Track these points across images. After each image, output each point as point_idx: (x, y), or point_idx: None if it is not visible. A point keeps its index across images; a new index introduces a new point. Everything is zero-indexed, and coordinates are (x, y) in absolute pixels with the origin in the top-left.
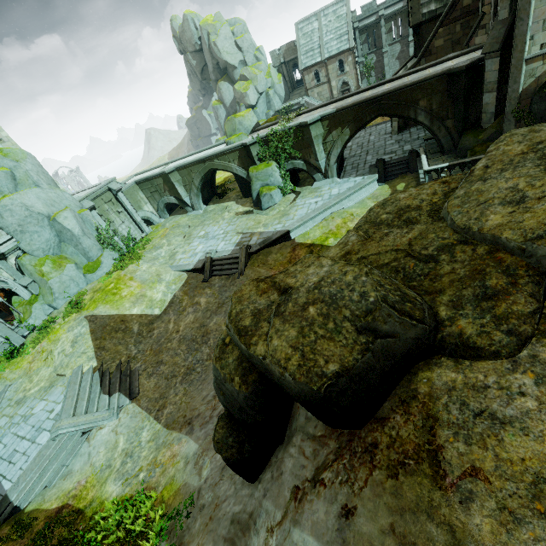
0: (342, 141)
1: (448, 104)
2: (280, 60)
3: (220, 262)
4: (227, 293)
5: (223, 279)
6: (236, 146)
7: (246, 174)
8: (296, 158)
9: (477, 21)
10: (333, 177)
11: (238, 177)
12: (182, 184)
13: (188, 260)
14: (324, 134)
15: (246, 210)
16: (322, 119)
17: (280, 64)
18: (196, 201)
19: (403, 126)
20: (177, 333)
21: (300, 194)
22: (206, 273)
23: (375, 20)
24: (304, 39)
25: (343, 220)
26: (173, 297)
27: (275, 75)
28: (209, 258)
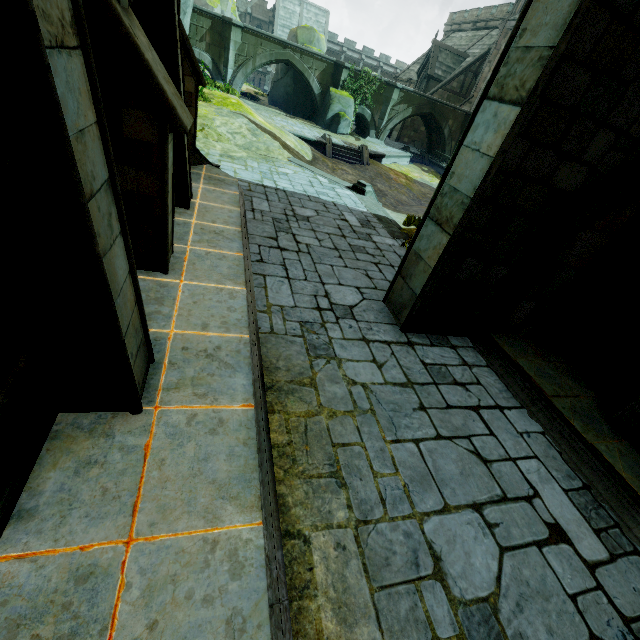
0: (404, 116)
1: (458, 132)
2: (246, 9)
3: (341, 149)
4: (367, 173)
5: (348, 164)
6: (330, 58)
7: (320, 92)
8: (367, 107)
9: (469, 98)
10: (383, 140)
11: (298, 90)
12: (236, 51)
13: (299, 132)
14: (396, 102)
15: (313, 125)
16: (402, 90)
17: (245, 12)
18: (240, 83)
19: (398, 138)
20: (351, 181)
21: (361, 139)
22: (328, 152)
23: (339, 51)
24: (284, 12)
25: (406, 170)
26: (313, 154)
27: (238, 18)
28: (330, 140)
